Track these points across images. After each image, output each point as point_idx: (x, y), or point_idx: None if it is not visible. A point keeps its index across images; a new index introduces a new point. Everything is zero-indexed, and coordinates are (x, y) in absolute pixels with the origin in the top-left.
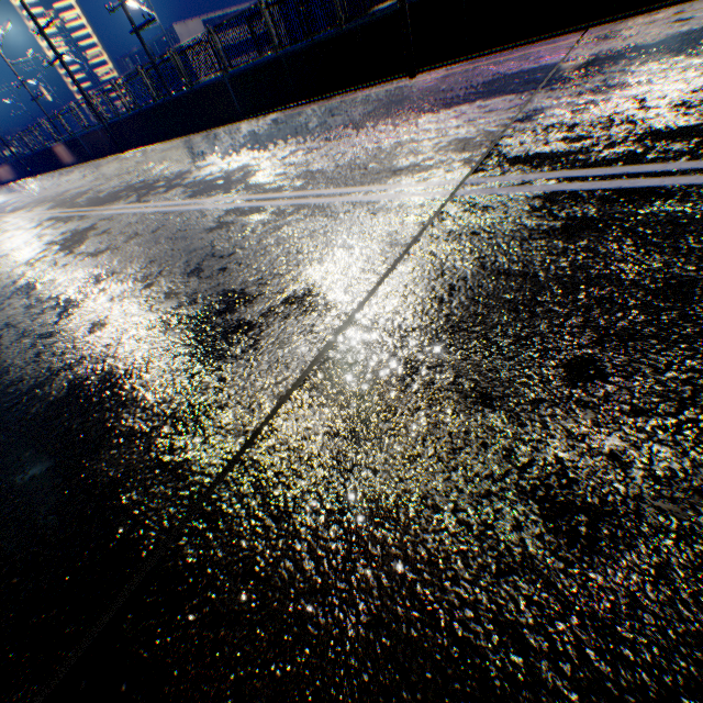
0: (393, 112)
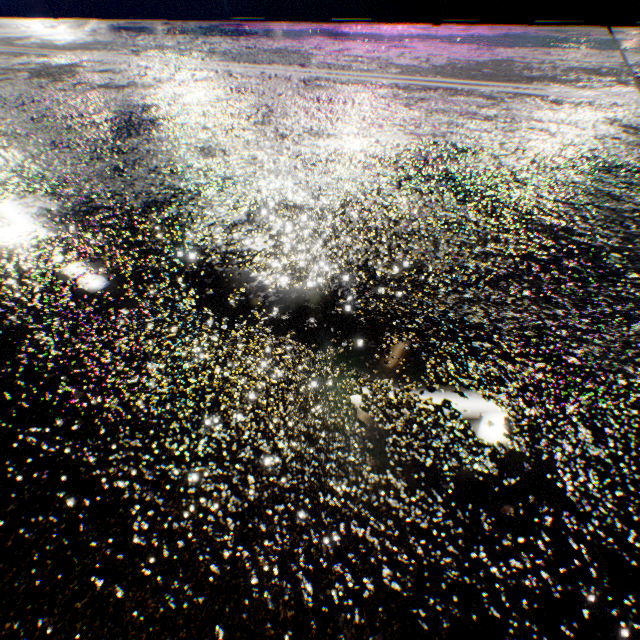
0: (449, 42)
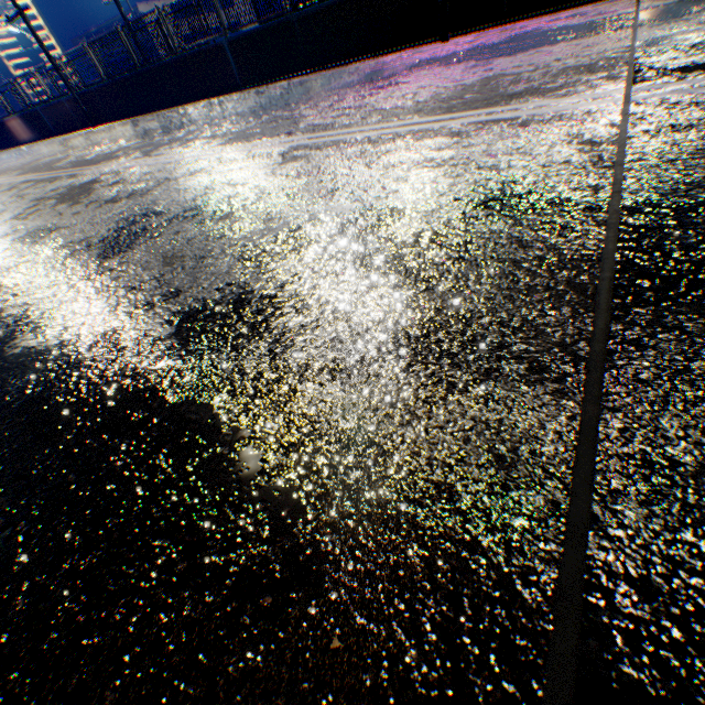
0: (448, 63)
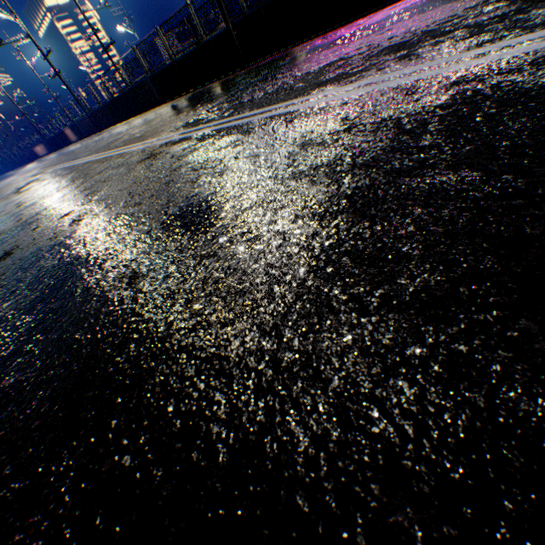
0: (205, 96)
